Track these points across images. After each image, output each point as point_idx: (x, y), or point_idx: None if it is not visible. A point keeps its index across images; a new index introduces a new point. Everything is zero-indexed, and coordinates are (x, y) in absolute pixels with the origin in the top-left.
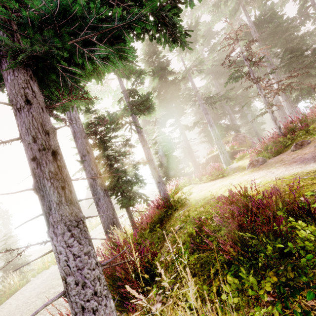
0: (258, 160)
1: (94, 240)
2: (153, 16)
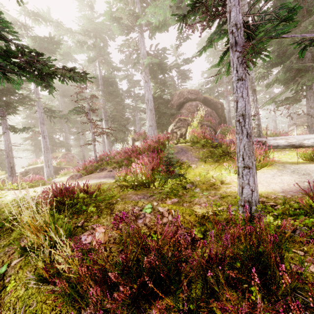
0: (77, 175)
1: None
2: (38, 73)
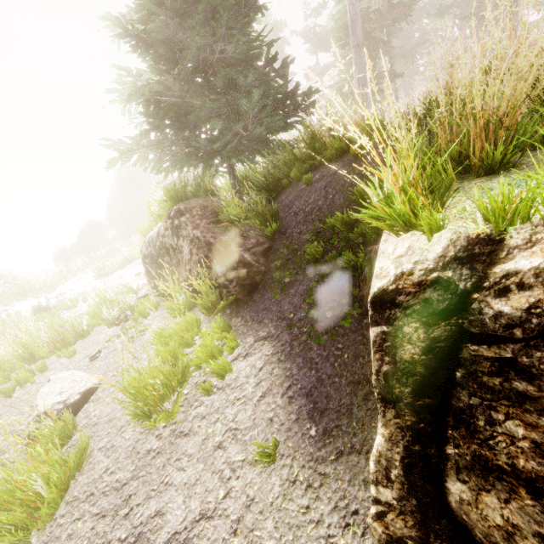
0: None
1: None
2: None
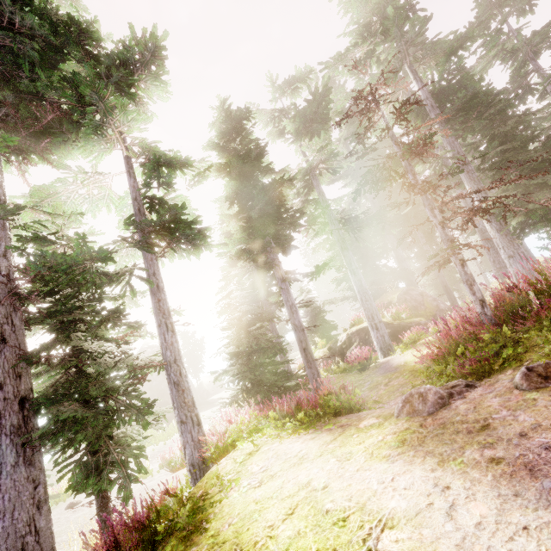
0: (425, 397)
1: (66, 526)
2: None
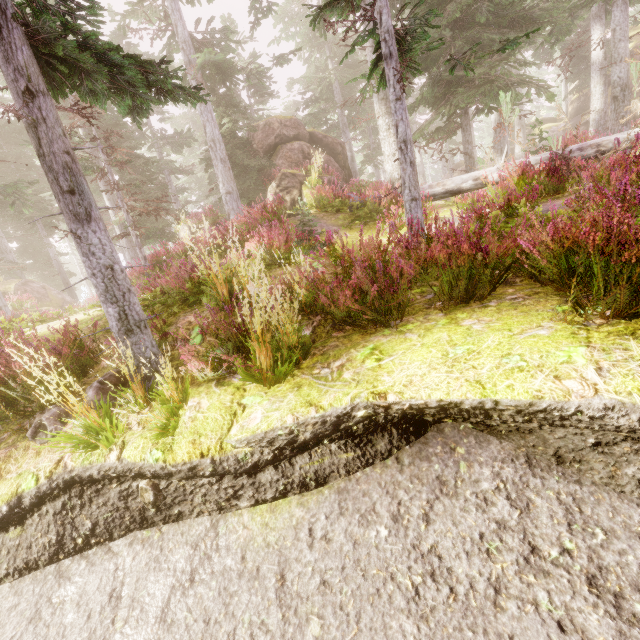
0: None
1: None
2: None
